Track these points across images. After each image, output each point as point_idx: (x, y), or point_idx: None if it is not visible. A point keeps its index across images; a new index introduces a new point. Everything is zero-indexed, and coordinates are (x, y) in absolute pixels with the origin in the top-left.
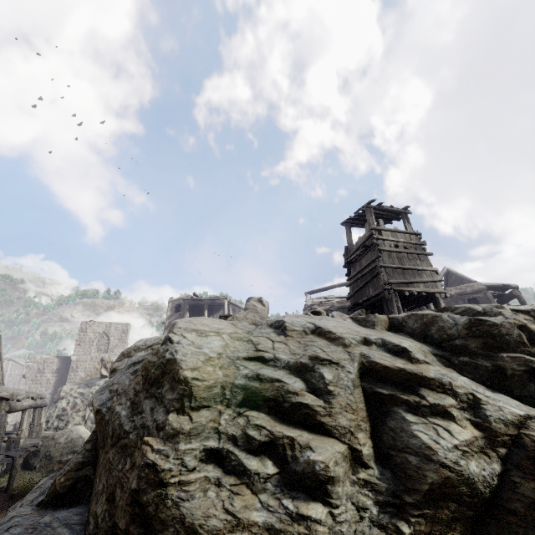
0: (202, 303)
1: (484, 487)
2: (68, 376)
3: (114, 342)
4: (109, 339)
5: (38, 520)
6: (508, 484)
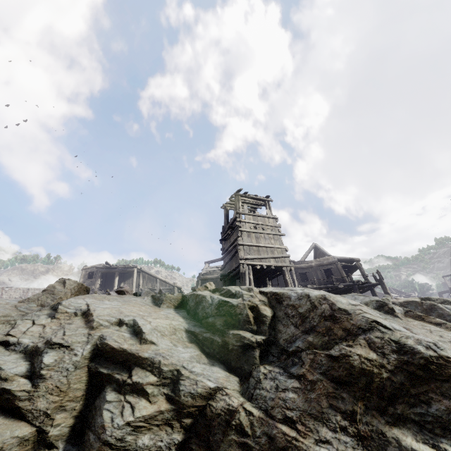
0: (114, 270)
1: None
2: None
3: None
4: None
5: None
6: (187, 450)
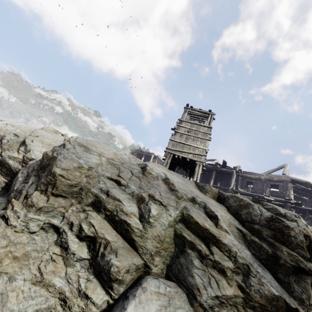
0: (143, 153)
1: (14, 169)
2: None
3: None
4: None
5: None
6: None
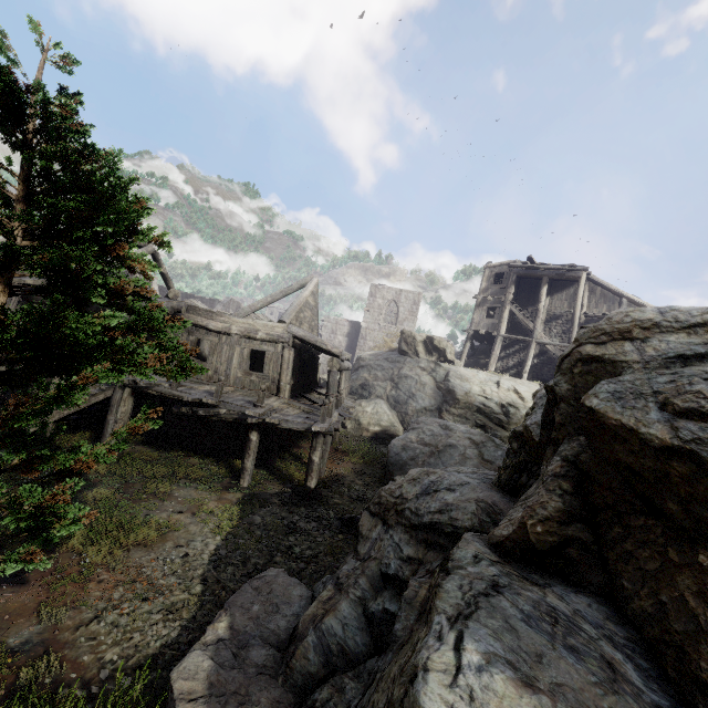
0: (540, 273)
1: None
2: (357, 343)
3: (403, 314)
4: (399, 310)
5: (540, 595)
6: None
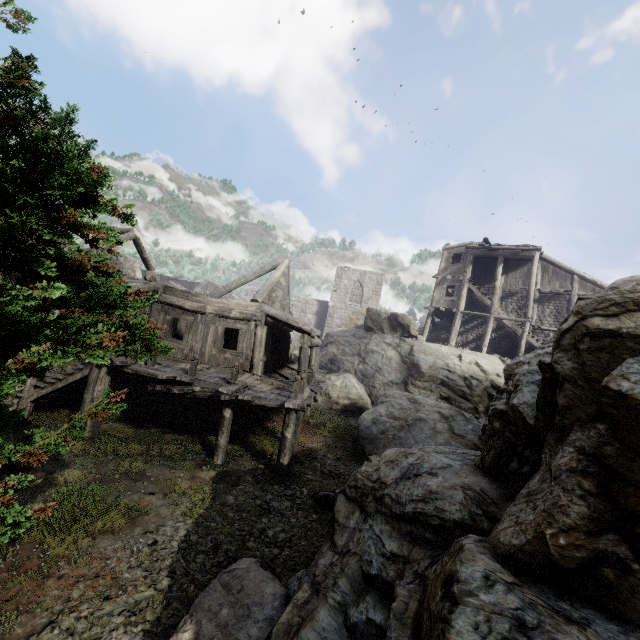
0: (495, 254)
1: None
2: (326, 320)
3: (367, 293)
4: (363, 290)
5: None
6: None
